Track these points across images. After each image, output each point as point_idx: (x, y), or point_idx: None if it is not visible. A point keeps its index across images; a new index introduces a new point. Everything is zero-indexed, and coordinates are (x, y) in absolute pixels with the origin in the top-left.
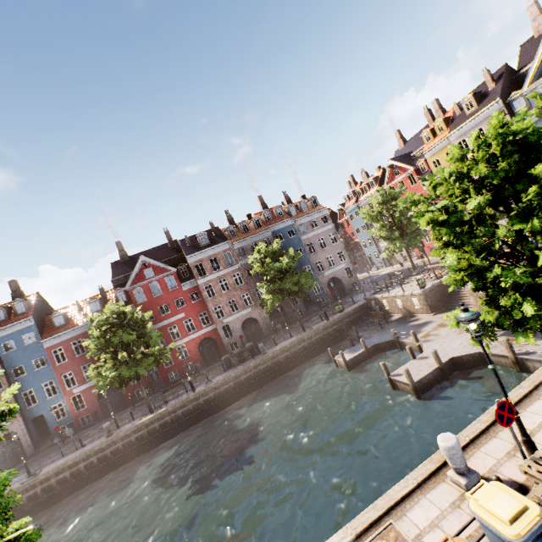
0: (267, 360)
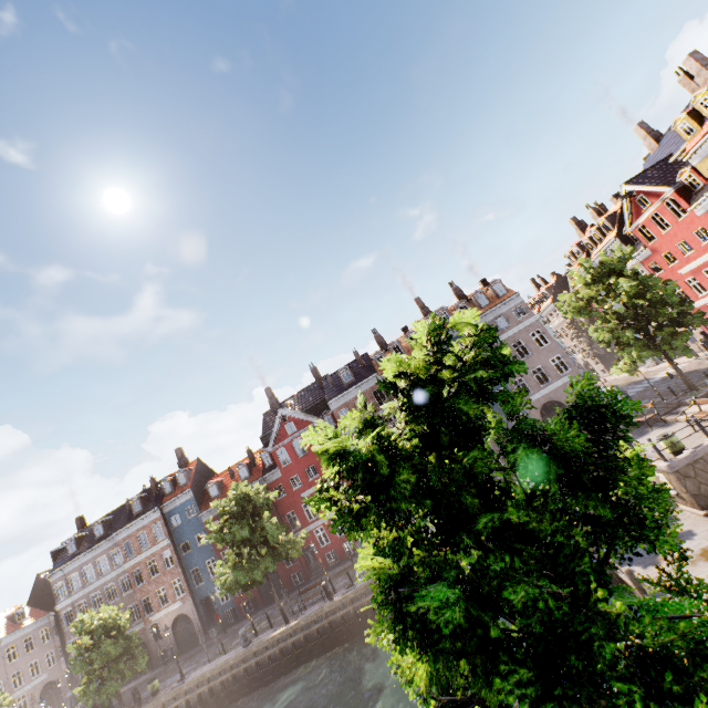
0: None
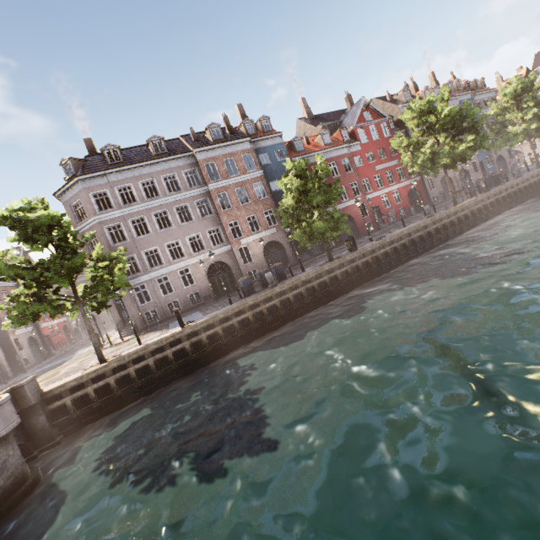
0: (533, 177)
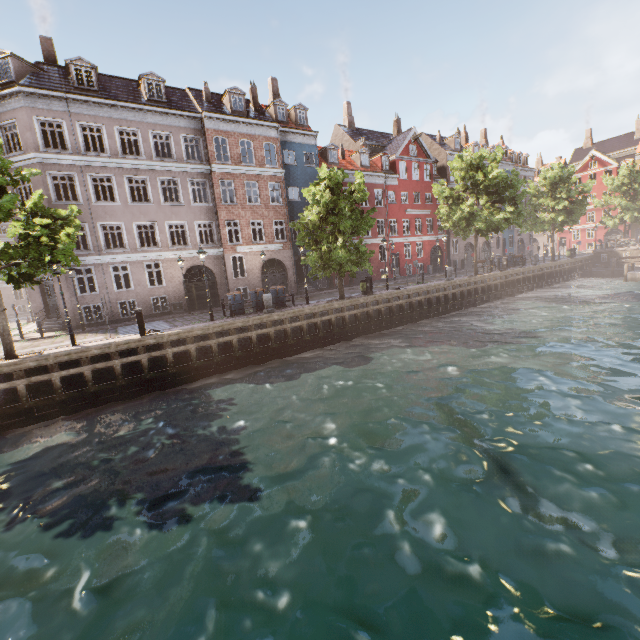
0: (547, 268)
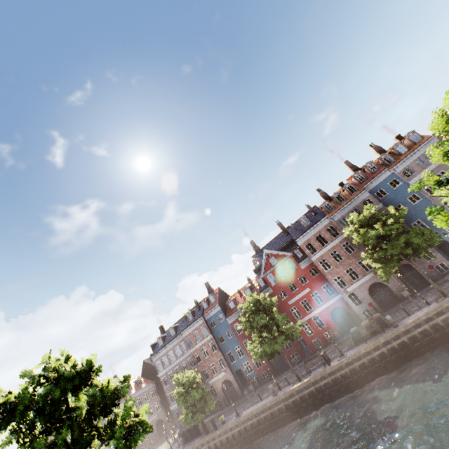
0: (399, 335)
